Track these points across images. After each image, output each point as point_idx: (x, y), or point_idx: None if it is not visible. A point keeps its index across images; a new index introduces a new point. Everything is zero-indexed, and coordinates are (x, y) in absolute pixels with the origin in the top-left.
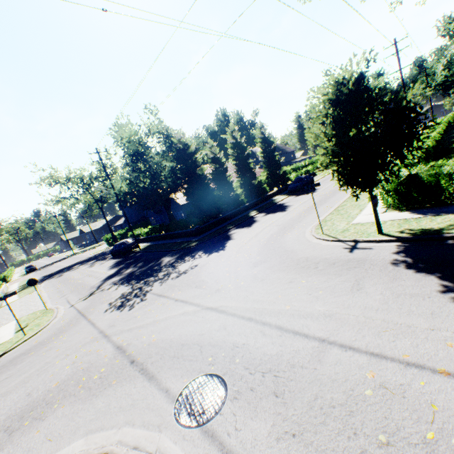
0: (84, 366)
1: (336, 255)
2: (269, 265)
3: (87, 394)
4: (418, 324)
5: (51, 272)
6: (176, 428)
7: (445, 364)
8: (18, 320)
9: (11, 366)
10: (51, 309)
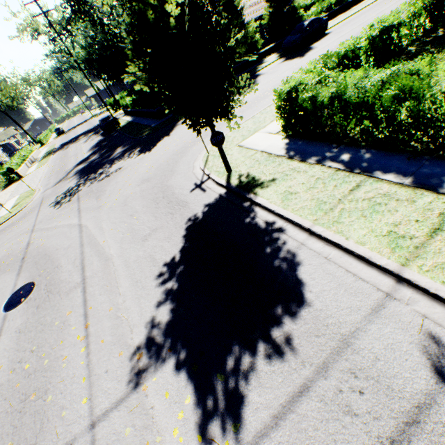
0: (10, 252)
1: (181, 191)
2: (144, 188)
3: None
4: (122, 287)
5: (67, 141)
6: (0, 309)
7: (94, 321)
8: (19, 196)
9: None
10: (35, 191)
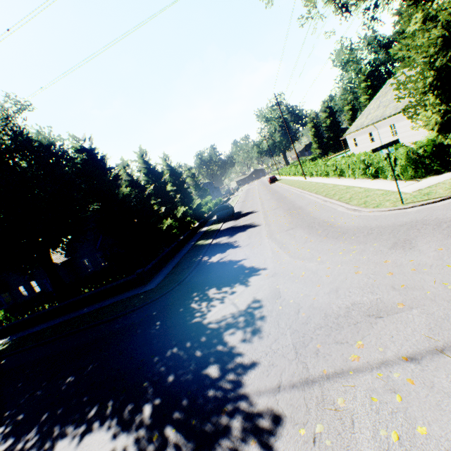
0: None
1: None
2: (436, 237)
3: None
4: None
5: None
6: None
7: None
8: None
9: None
10: None
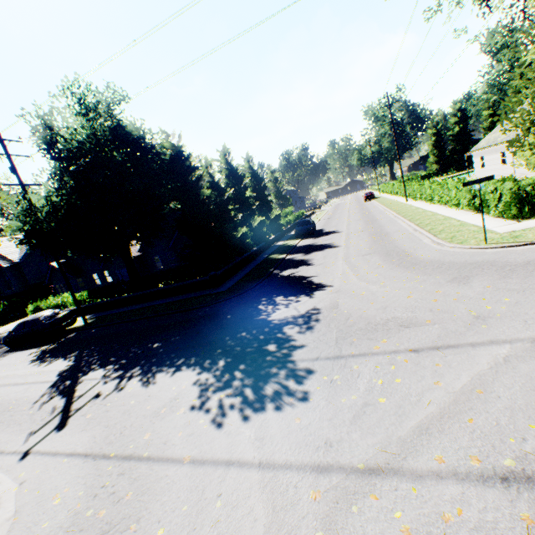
0: None
1: None
2: (492, 277)
3: None
4: None
5: None
6: None
7: None
8: None
9: None
10: None
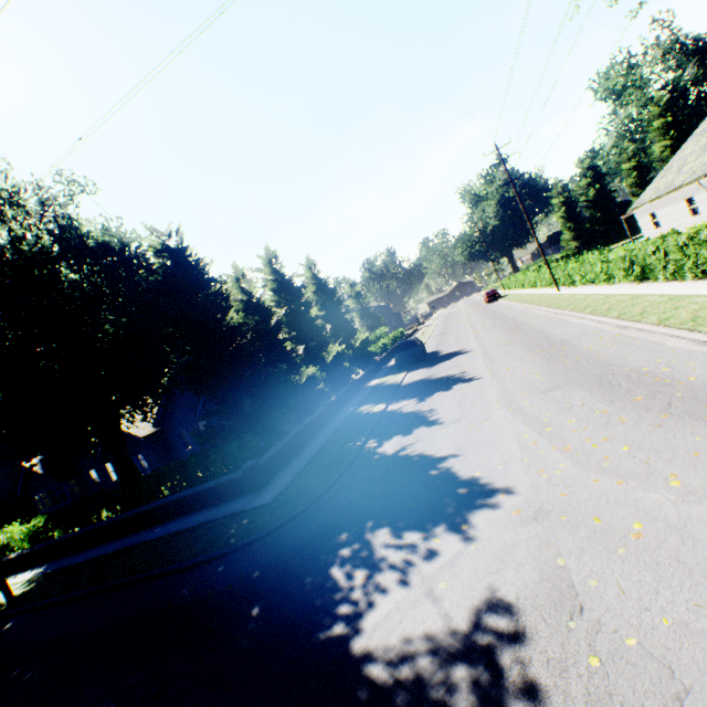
0: None
1: None
2: None
3: None
4: None
5: None
6: None
7: None
8: None
9: None
10: None
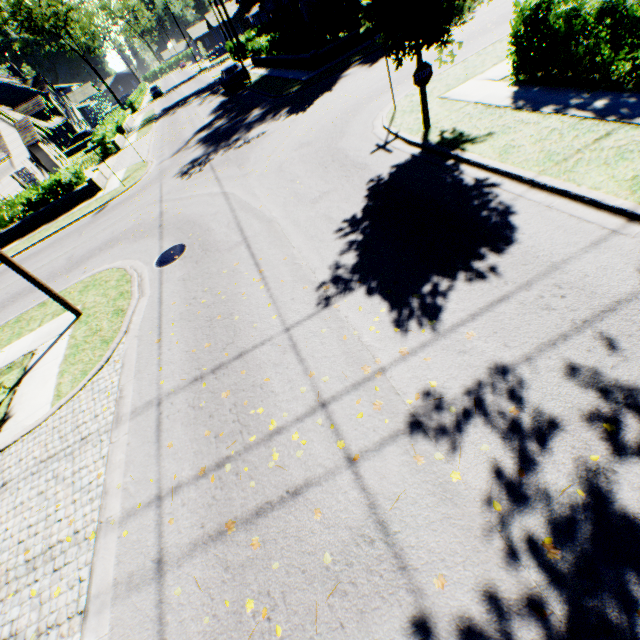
0: (140, 222)
1: (358, 154)
2: (303, 153)
3: (134, 240)
4: (294, 242)
5: (170, 105)
6: (153, 266)
7: (268, 268)
8: (127, 169)
9: (112, 212)
10: (147, 163)
